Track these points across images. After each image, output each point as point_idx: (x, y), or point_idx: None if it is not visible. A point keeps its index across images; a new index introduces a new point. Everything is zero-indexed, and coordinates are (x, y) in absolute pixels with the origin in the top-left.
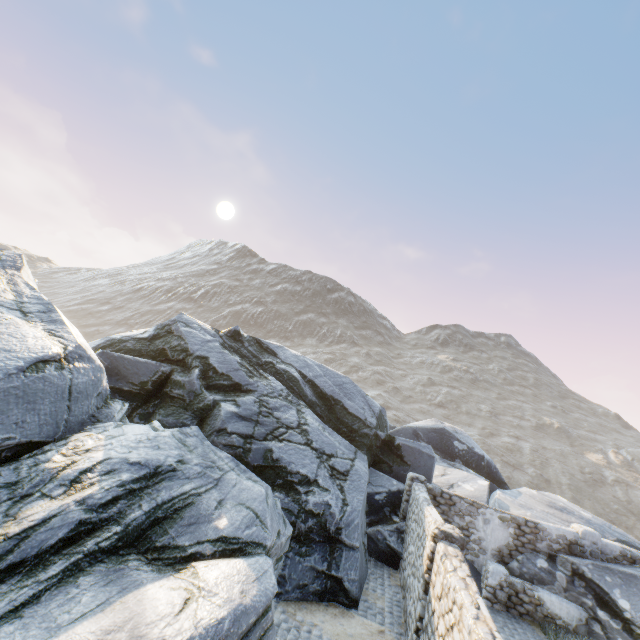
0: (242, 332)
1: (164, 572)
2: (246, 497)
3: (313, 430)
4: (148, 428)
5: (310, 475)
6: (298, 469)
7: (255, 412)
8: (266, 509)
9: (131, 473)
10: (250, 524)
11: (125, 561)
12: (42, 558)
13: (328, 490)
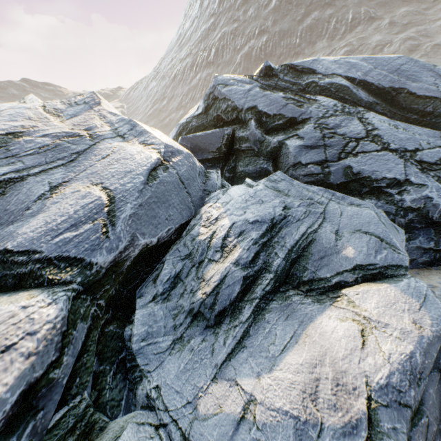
0: (272, 66)
1: (322, 302)
2: (358, 223)
3: (384, 132)
4: (245, 187)
5: (399, 177)
6: (383, 175)
7: (319, 138)
8: (386, 230)
9: (256, 231)
10: (377, 248)
11: (288, 297)
12: (234, 305)
13: (424, 185)
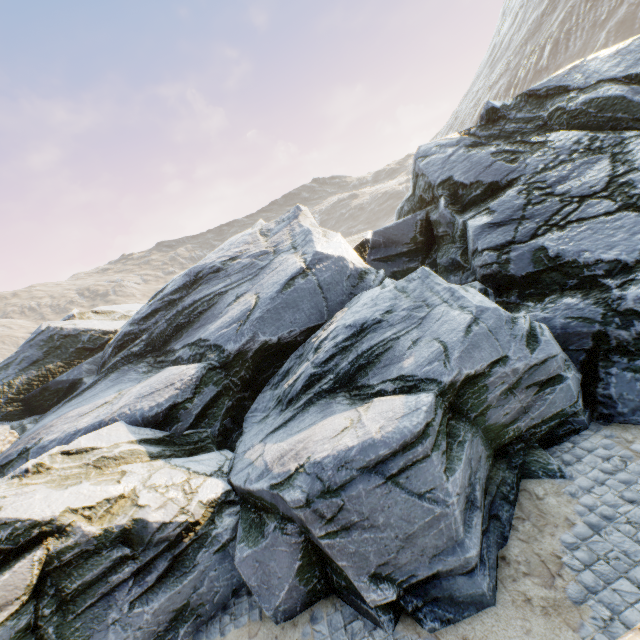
0: (499, 104)
1: (354, 405)
2: (444, 330)
3: None
4: (376, 289)
5: (624, 257)
6: (596, 257)
7: (518, 207)
8: (459, 340)
9: (344, 335)
10: (433, 360)
11: (336, 397)
12: (299, 396)
13: None
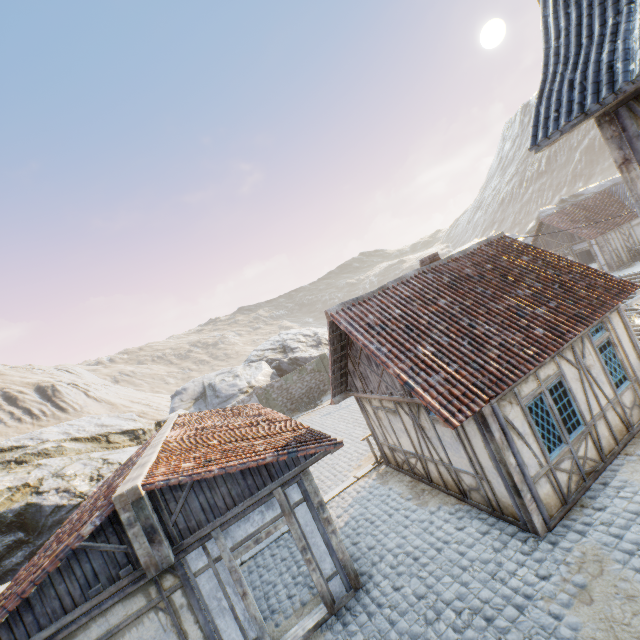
0: (564, 198)
1: None
2: None
3: None
4: None
5: None
6: None
7: None
8: None
9: None
10: None
11: None
12: None
13: None
